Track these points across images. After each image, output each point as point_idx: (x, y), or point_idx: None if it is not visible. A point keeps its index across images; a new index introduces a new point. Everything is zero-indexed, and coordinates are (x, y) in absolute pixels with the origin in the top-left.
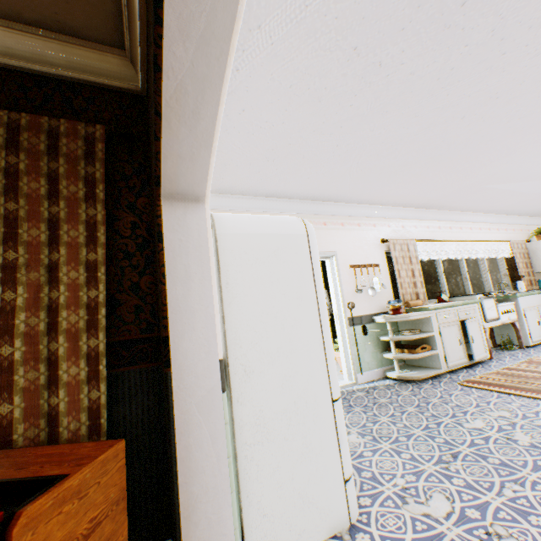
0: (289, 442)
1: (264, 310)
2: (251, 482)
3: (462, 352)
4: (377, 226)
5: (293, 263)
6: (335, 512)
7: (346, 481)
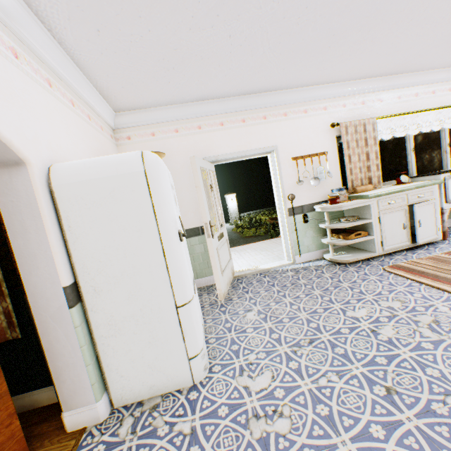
0: (138, 335)
1: (106, 244)
2: (110, 358)
3: (405, 236)
4: (328, 109)
5: (131, 200)
6: (180, 377)
7: (191, 358)
